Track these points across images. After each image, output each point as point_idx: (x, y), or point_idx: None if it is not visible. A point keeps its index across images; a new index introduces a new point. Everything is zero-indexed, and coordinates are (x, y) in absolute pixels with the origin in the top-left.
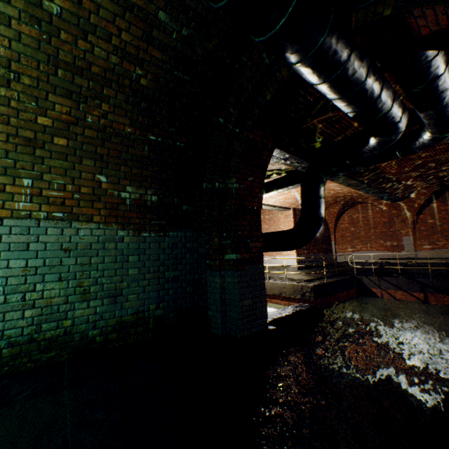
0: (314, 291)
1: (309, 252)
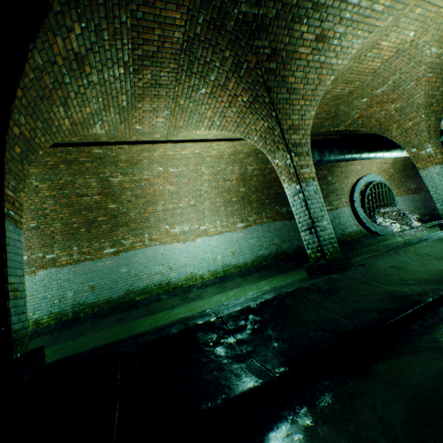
0: None
1: None
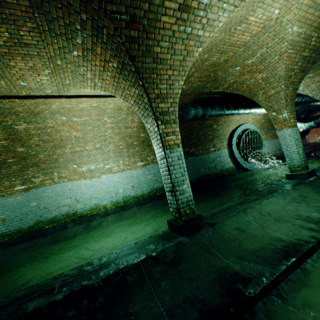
0: None
1: None
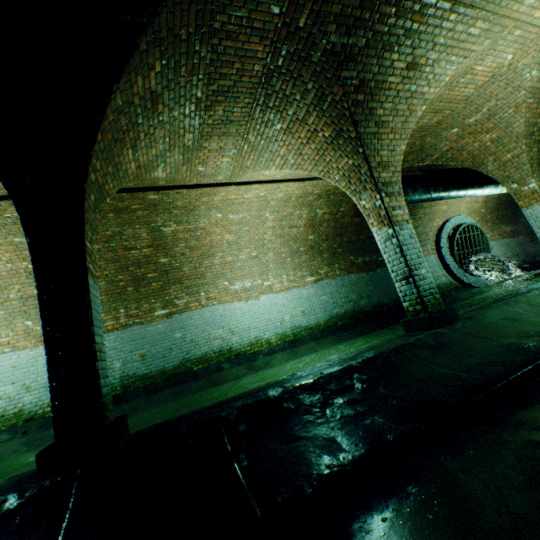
0: None
1: None
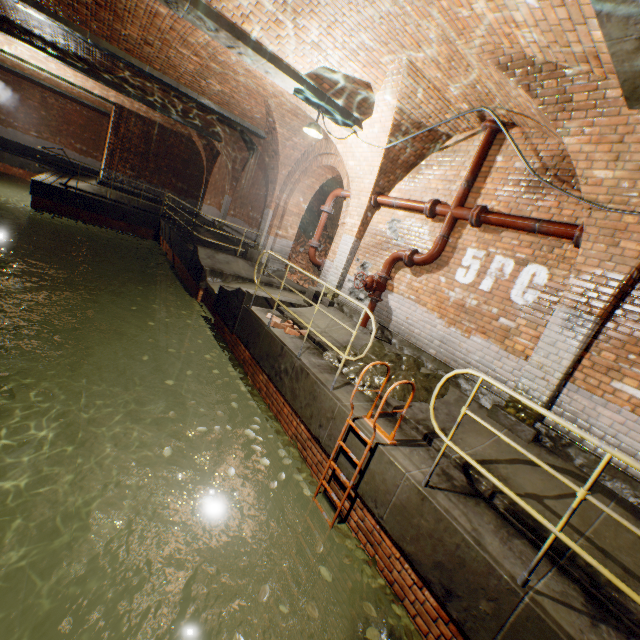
0: (36, 187)
1: (139, 177)
